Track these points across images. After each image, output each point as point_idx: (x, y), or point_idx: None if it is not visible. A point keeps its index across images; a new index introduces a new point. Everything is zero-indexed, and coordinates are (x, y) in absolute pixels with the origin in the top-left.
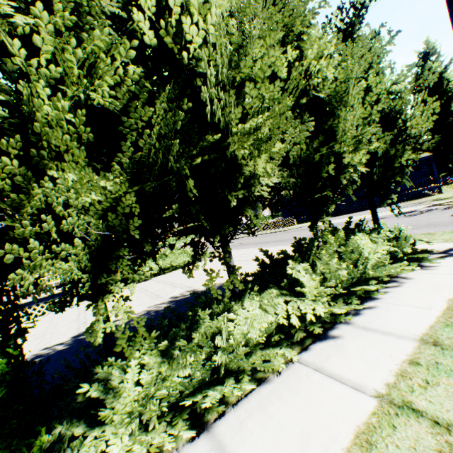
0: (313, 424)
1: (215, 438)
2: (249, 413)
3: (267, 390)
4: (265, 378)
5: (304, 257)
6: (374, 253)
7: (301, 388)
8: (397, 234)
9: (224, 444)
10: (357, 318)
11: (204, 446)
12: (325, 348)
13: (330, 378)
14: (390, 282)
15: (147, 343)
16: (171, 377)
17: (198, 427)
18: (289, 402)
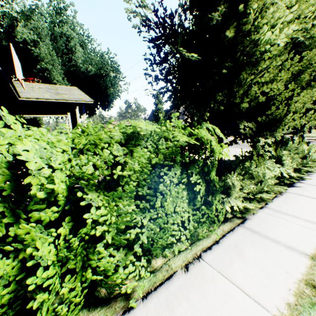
0: (315, 208)
1: (272, 209)
2: (280, 204)
3: (281, 199)
4: (275, 195)
5: (284, 148)
6: (315, 153)
7: (298, 199)
8: (314, 148)
9: (278, 210)
10: (305, 181)
11: (269, 210)
12: (297, 189)
13: (310, 198)
14: (311, 171)
15: (238, 170)
16: (246, 186)
17: (259, 206)
18: (296, 202)
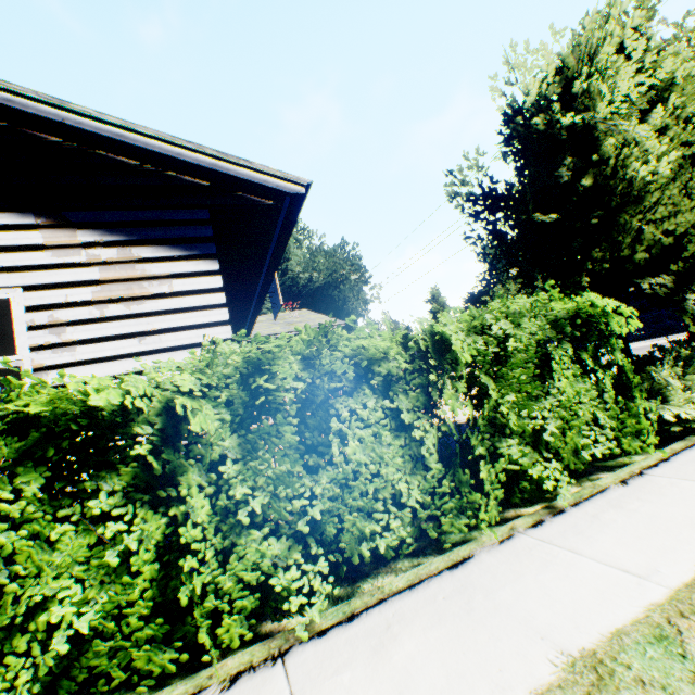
0: None
1: None
2: None
3: None
4: None
5: None
6: None
7: None
8: None
9: None
10: None
11: None
12: None
13: None
14: None
15: (669, 360)
16: None
17: None
18: None
